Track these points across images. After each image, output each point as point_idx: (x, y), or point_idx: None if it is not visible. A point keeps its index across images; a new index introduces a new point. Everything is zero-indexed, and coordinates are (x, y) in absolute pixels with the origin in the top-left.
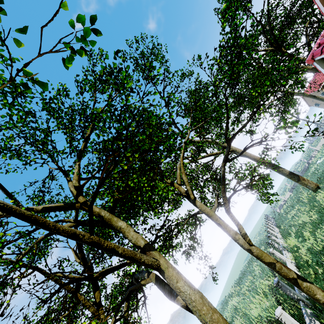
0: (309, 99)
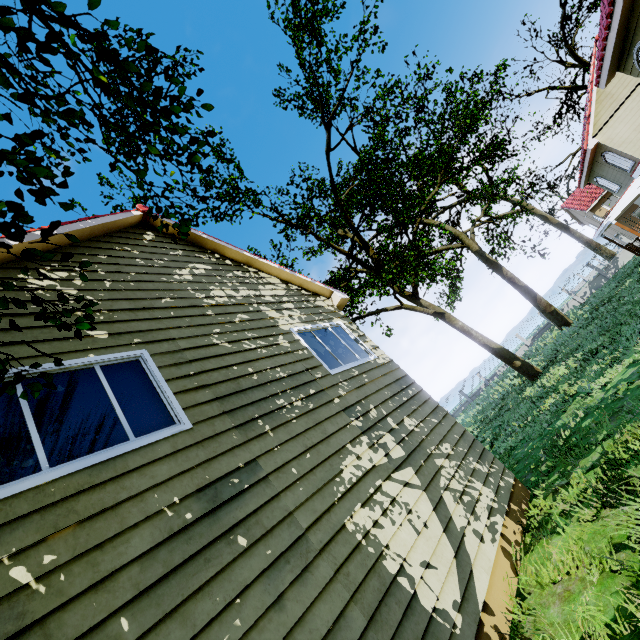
0: (577, 214)
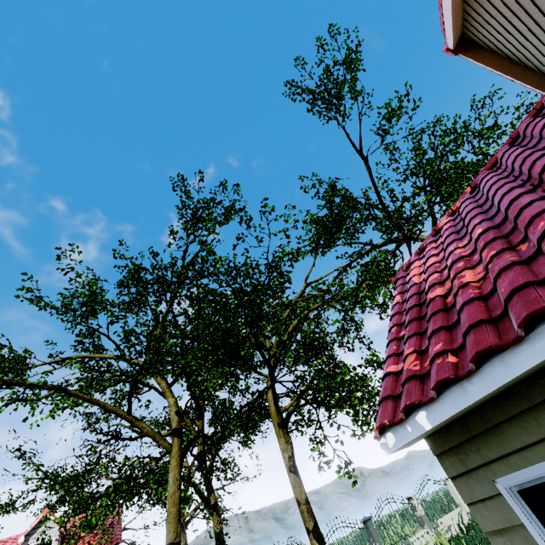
0: None
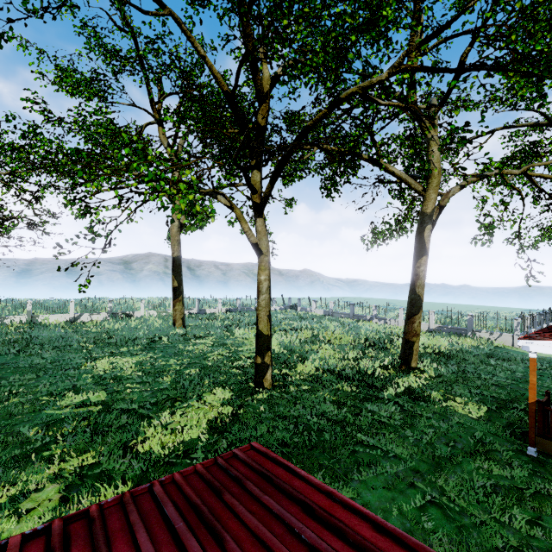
0: None
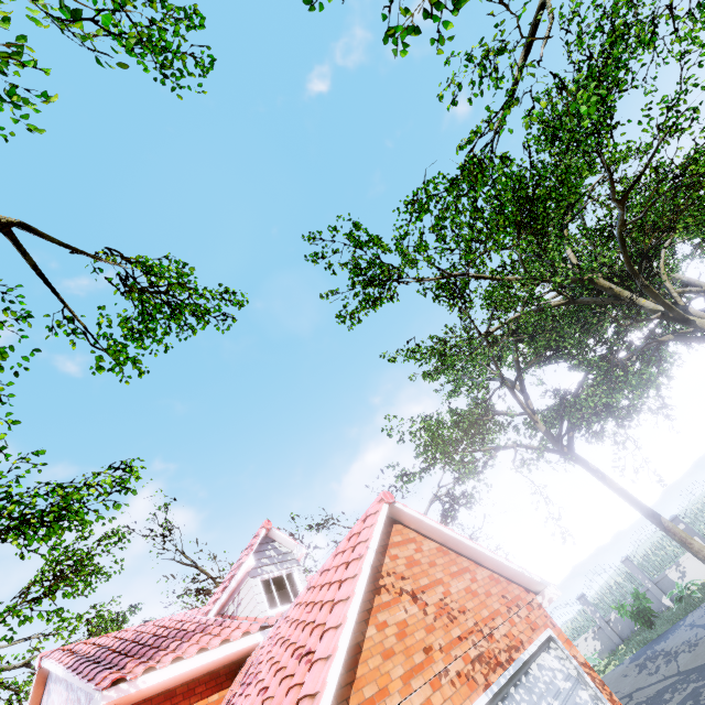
0: None
